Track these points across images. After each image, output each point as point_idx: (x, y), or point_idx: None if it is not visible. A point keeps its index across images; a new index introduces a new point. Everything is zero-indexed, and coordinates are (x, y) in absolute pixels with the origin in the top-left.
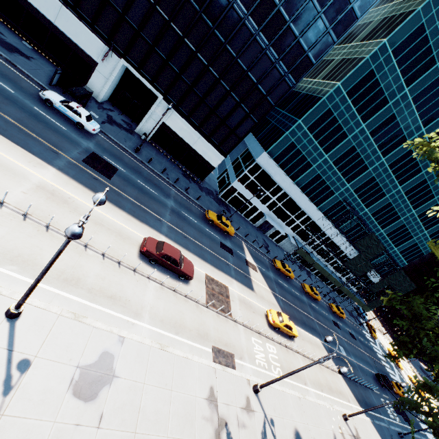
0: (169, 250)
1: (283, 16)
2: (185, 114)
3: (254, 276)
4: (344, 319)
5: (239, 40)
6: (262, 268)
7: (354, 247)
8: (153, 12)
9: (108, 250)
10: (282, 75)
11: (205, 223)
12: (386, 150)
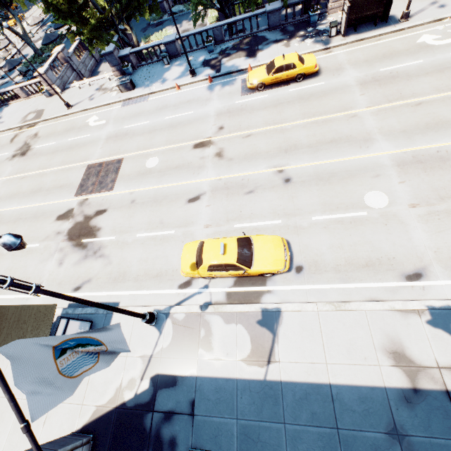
0: None
1: None
2: None
3: None
4: None
5: None
6: None
7: None
8: None
9: None
10: None
11: None
12: None
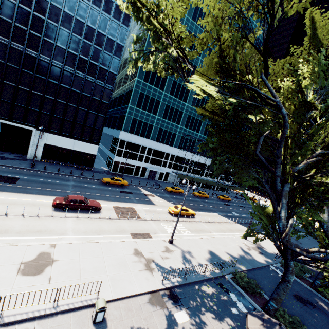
0: (73, 197)
1: (84, 59)
2: (57, 132)
3: (153, 199)
4: (232, 201)
5: (66, 79)
6: (158, 194)
7: (207, 156)
8: (3, 85)
9: (26, 213)
10: (103, 86)
11: (104, 186)
12: (184, 99)
